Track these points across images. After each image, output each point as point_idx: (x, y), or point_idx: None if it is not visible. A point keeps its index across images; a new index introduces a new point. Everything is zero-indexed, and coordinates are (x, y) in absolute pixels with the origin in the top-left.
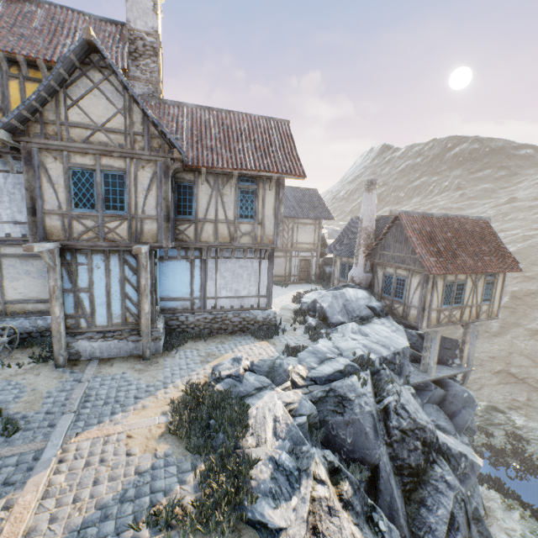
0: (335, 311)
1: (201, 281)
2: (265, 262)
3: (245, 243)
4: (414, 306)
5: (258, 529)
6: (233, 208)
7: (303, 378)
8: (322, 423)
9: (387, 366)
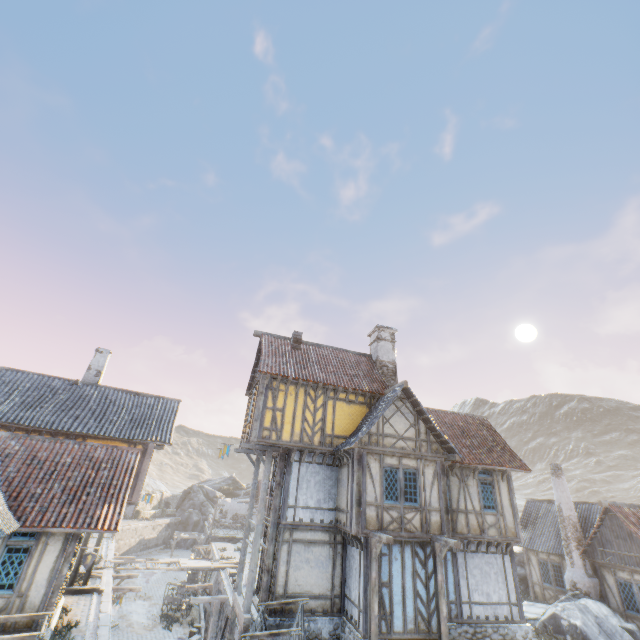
0: (594, 632)
1: (454, 578)
2: (507, 558)
3: (492, 535)
4: None
5: None
6: (477, 498)
7: None
8: None
9: None
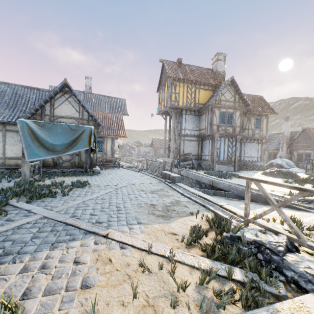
0: (284, 165)
1: (240, 150)
2: (259, 145)
3: (256, 137)
4: None
5: None
6: (253, 125)
7: None
8: None
9: None
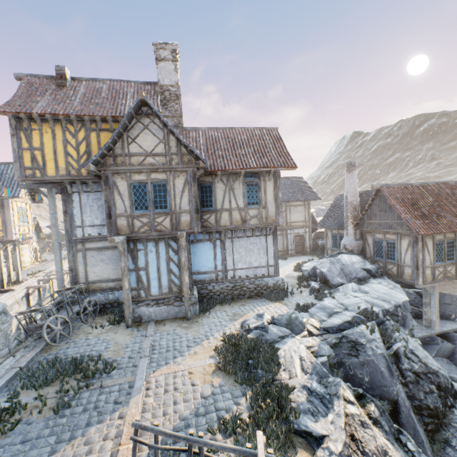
0: (334, 274)
1: (222, 257)
2: (270, 238)
3: (253, 224)
4: (408, 265)
5: (304, 437)
6: (242, 198)
7: (317, 328)
8: (340, 364)
9: (391, 318)
